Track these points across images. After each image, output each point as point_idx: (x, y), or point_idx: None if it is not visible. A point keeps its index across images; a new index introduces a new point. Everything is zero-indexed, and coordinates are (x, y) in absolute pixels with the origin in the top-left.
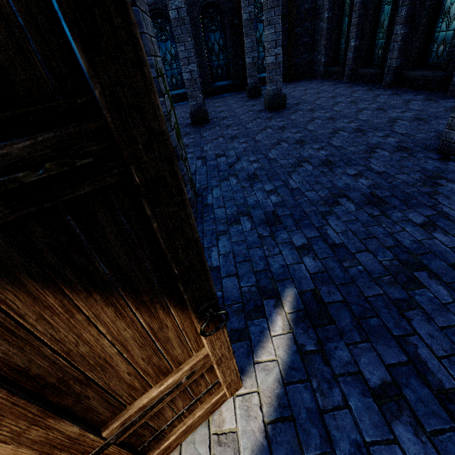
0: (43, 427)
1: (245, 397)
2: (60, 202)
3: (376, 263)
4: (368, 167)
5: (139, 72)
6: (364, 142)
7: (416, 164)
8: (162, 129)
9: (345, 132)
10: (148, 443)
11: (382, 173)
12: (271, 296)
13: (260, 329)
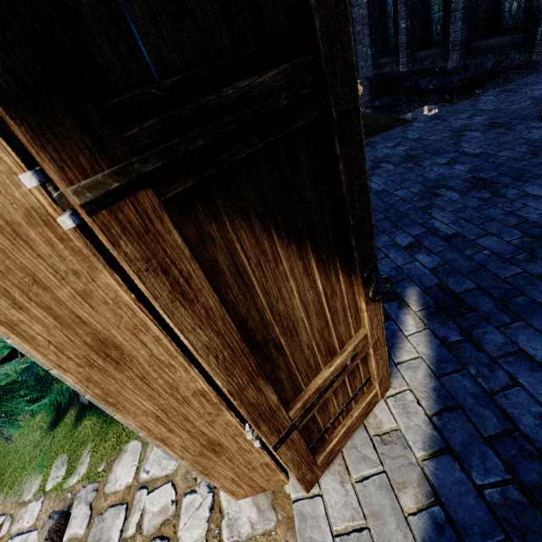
0: (256, 387)
1: (397, 396)
2: (285, 134)
3: (504, 244)
4: (461, 152)
5: (342, 4)
6: (447, 128)
7: (518, 137)
8: (352, 62)
9: (420, 123)
10: (316, 442)
11: (479, 154)
12: (392, 299)
13: (390, 332)
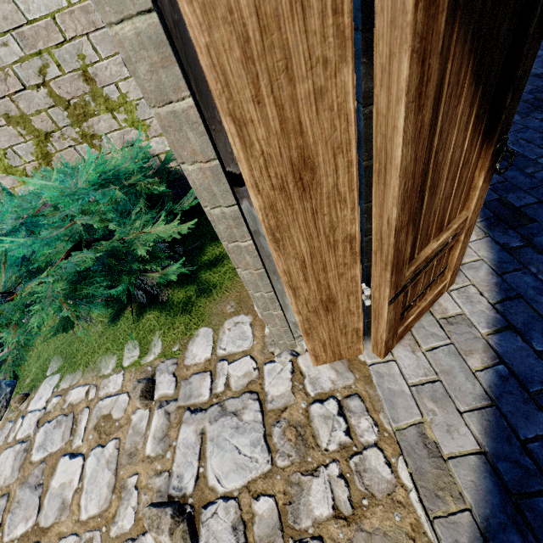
0: (406, 233)
1: (460, 290)
2: None
3: None
4: None
5: None
6: None
7: None
8: None
9: None
10: (400, 315)
11: (542, 74)
12: None
13: None
